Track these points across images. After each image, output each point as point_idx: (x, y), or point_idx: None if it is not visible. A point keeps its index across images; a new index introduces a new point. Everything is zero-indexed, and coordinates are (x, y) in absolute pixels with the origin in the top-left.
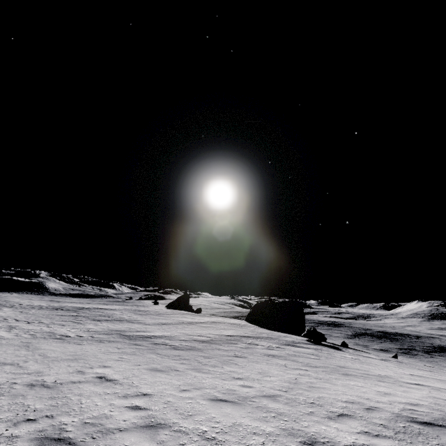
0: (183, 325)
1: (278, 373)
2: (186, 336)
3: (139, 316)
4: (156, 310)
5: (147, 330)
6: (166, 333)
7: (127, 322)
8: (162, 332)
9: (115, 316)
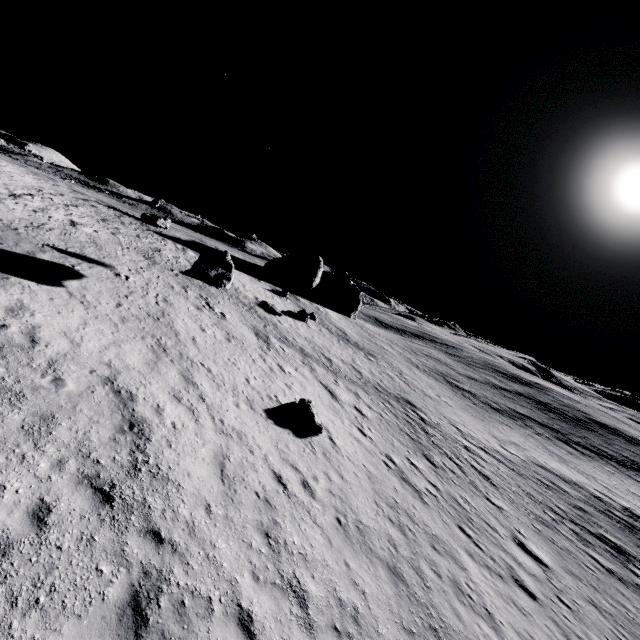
0: None
1: None
2: None
3: None
4: None
5: None
6: None
7: None
8: None
9: None
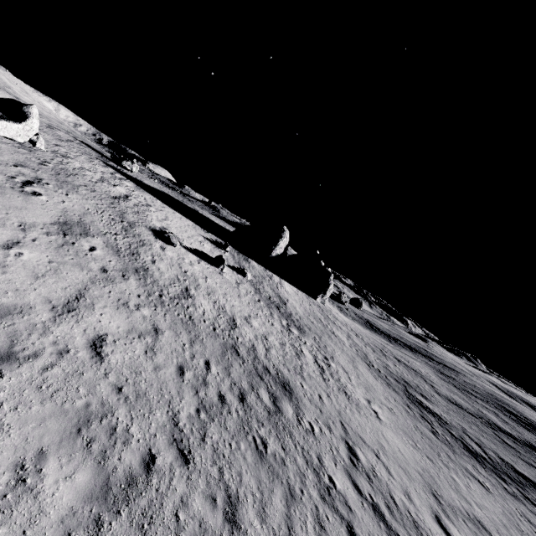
0: None
1: None
2: None
3: None
4: None
5: None
6: None
7: None
8: None
9: None
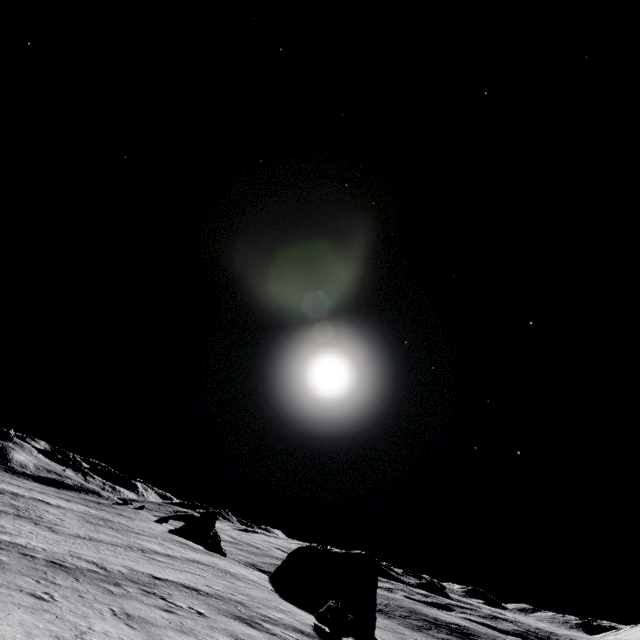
0: (121, 548)
1: (5, 634)
2: (58, 555)
3: (80, 522)
4: (135, 526)
5: (19, 534)
6: (40, 544)
7: (28, 521)
8: (36, 542)
9: (33, 512)
